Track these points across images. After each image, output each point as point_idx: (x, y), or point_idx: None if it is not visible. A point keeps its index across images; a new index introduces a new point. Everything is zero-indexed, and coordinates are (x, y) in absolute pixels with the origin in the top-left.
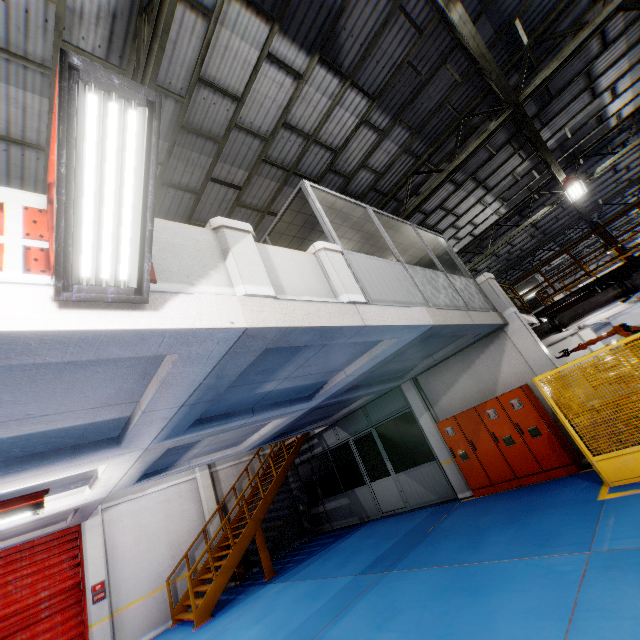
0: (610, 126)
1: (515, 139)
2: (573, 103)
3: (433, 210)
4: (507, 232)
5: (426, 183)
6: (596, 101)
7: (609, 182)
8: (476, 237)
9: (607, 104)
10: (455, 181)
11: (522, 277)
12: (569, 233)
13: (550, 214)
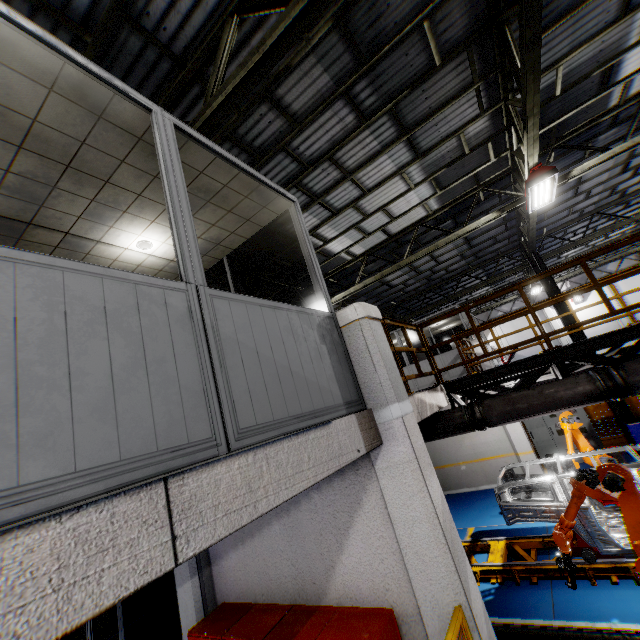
0: (608, 105)
1: (480, 45)
2: (593, 4)
3: (316, 159)
4: (434, 241)
5: (291, 77)
6: (621, 27)
7: (564, 207)
8: (392, 237)
9: (630, 46)
10: (357, 103)
11: (439, 316)
12: (501, 263)
13: (490, 231)
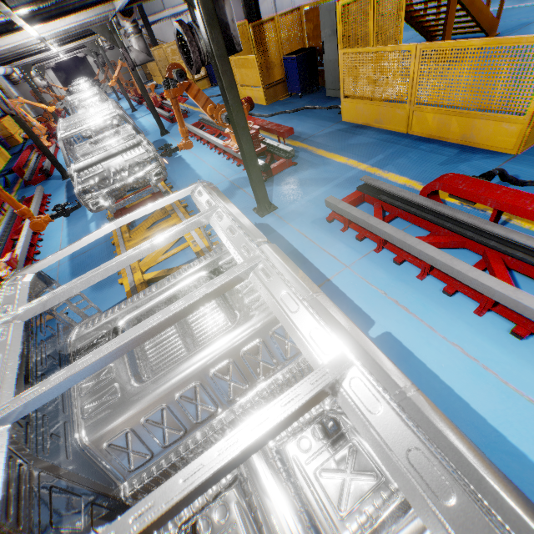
0: None
1: None
2: None
3: None
4: None
5: None
6: None
7: None
8: None
9: None
10: None
11: None
12: None
13: None
